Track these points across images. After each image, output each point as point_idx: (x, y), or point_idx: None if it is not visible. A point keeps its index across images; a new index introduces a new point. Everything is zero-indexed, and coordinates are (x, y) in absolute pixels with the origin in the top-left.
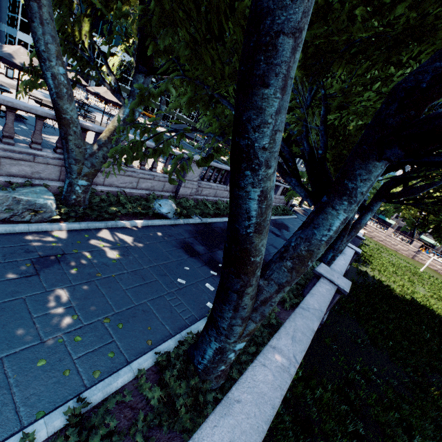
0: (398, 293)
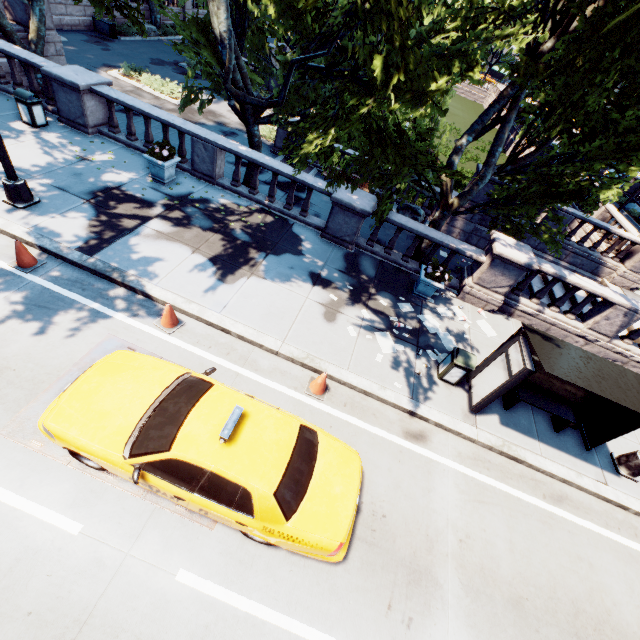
0: None
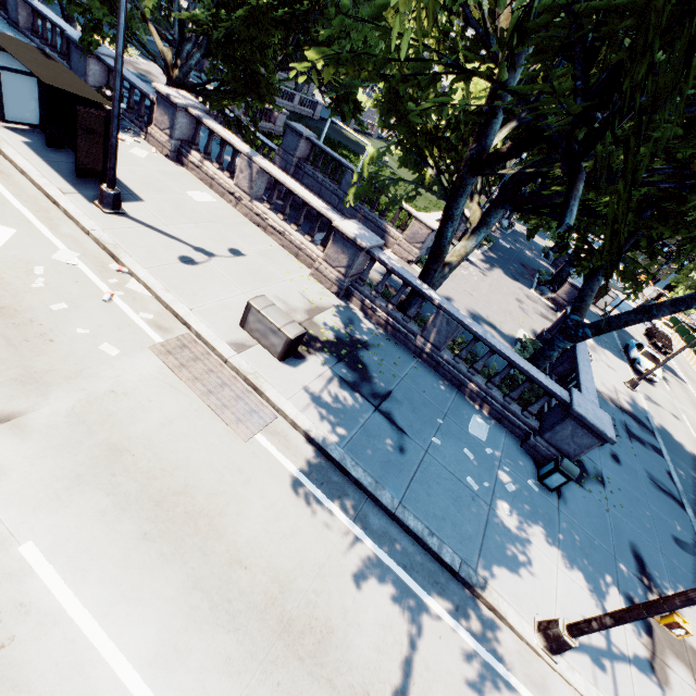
0: (351, 137)
